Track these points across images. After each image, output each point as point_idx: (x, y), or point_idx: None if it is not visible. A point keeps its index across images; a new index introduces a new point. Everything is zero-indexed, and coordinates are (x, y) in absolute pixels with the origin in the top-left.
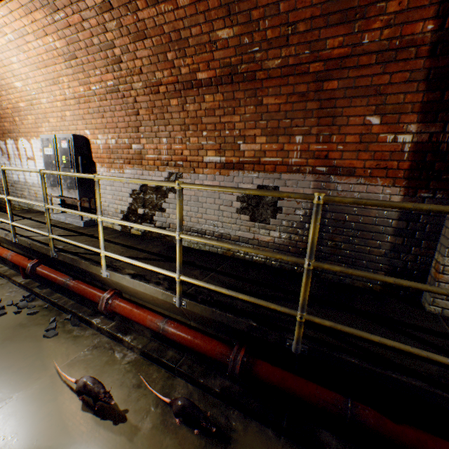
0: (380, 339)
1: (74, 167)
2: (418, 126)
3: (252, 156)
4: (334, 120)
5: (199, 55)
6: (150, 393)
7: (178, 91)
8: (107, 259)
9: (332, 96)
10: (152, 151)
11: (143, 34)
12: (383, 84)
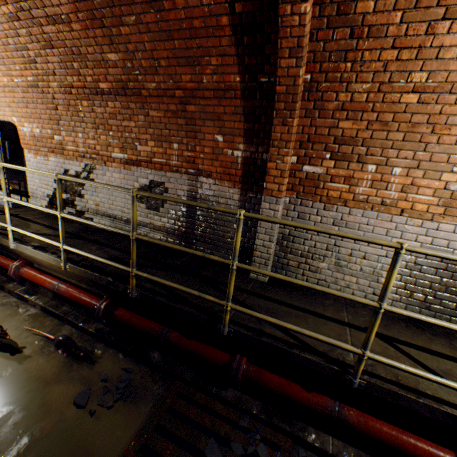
0: (170, 283)
1: (1, 151)
2: (244, 146)
3: (146, 156)
4: (196, 135)
5: (98, 69)
6: (39, 333)
7: (87, 95)
8: (20, 235)
9: (193, 117)
10: (72, 143)
11: (51, 44)
12: (221, 113)
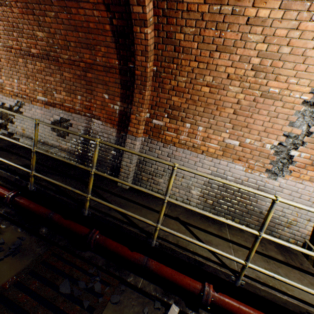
0: (55, 181)
1: None
2: (120, 103)
3: (60, 101)
4: (92, 92)
5: (30, 40)
6: None
7: (22, 55)
8: None
9: (91, 80)
10: (9, 85)
11: None
12: (108, 81)
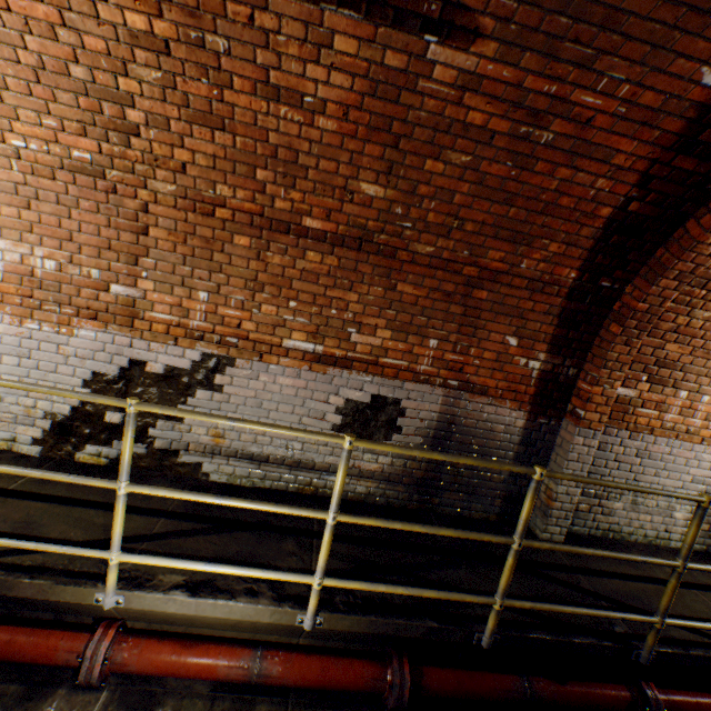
0: (572, 609)
1: None
2: (546, 356)
3: (367, 353)
4: (475, 331)
5: (319, 195)
6: None
7: (257, 227)
8: (89, 558)
9: (478, 305)
10: (167, 307)
11: (219, 120)
12: (526, 309)
